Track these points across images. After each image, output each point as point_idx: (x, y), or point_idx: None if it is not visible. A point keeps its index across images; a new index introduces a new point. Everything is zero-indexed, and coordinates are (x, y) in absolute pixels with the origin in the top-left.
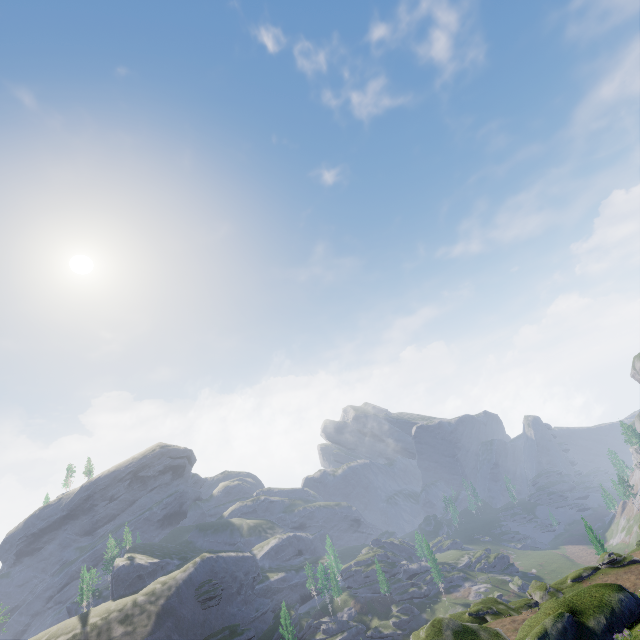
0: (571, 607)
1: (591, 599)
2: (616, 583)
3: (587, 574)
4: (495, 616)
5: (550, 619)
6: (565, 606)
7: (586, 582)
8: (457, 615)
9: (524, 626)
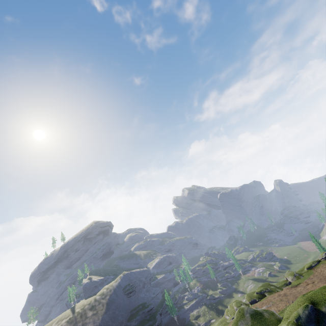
0: (312, 301)
1: (322, 296)
2: None
3: (314, 264)
4: (269, 293)
5: (301, 309)
6: (308, 300)
7: (314, 269)
8: (250, 294)
9: (287, 311)
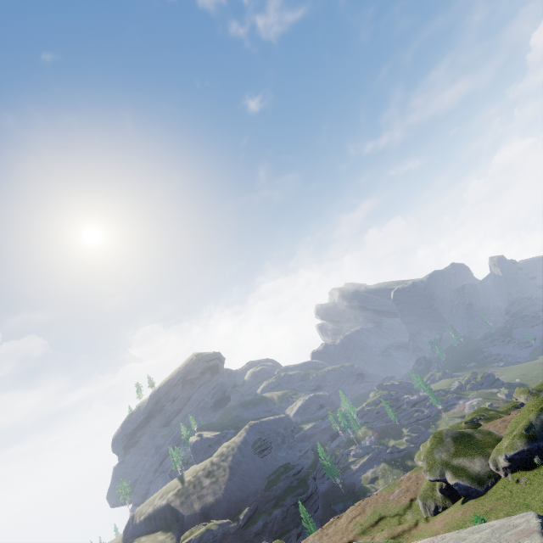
0: None
1: None
2: None
3: None
4: (487, 420)
5: (533, 414)
6: None
7: None
8: (455, 425)
9: (511, 423)
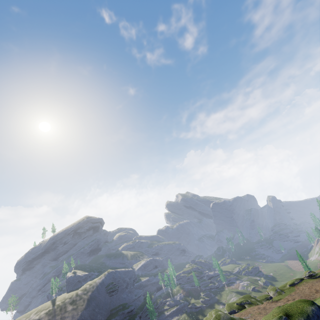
0: (286, 312)
1: (297, 309)
2: (312, 287)
3: (297, 282)
4: (249, 305)
5: (275, 319)
6: (283, 312)
7: (296, 286)
8: (230, 304)
9: None
